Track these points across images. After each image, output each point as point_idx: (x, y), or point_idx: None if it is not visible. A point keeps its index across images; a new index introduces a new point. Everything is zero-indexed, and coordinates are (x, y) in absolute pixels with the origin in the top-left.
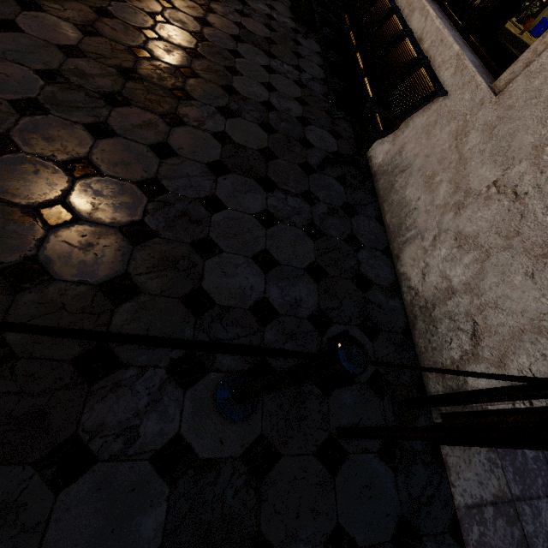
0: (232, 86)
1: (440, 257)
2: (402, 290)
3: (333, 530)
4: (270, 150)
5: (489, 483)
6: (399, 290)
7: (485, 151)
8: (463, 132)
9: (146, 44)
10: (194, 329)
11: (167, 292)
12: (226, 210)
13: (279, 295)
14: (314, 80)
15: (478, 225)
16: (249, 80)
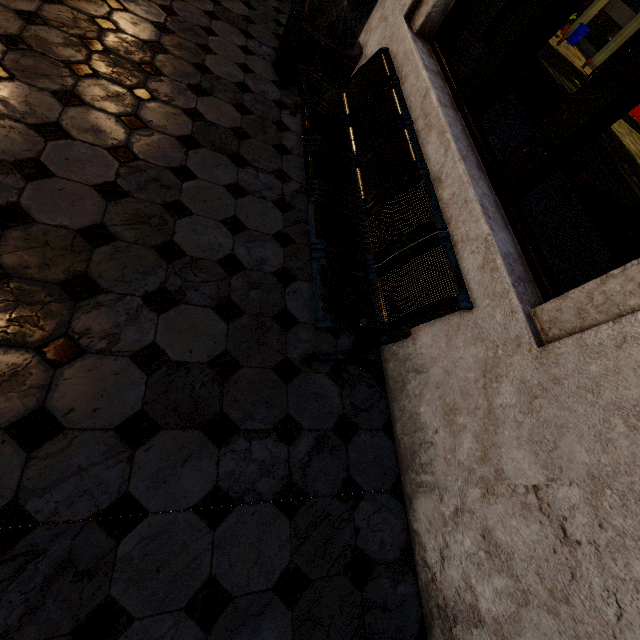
0: (173, 241)
1: (463, 548)
2: (415, 558)
3: None
4: (229, 355)
5: None
6: (412, 558)
7: (523, 427)
8: (494, 371)
9: (23, 194)
10: None
11: None
12: (146, 519)
13: None
14: (304, 192)
15: (513, 539)
16: (203, 220)
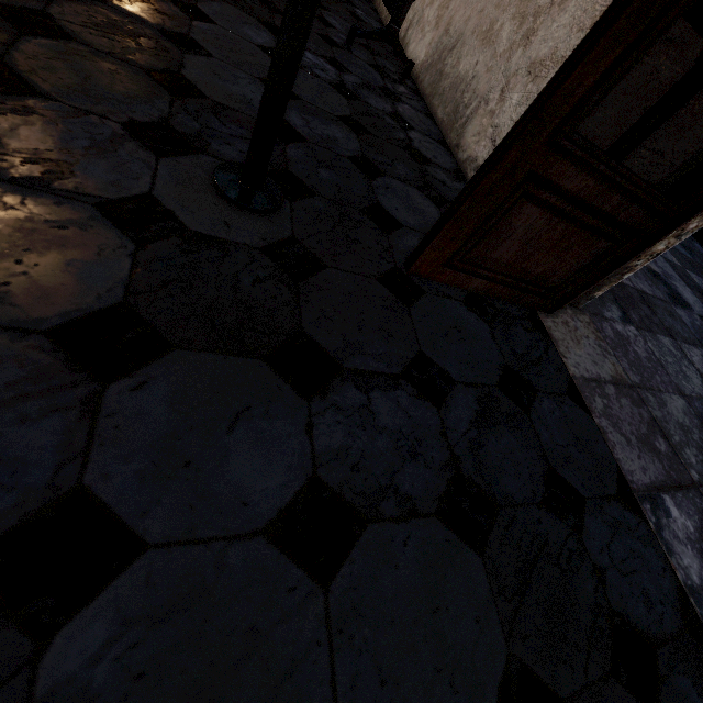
0: None
1: (512, 106)
2: (467, 178)
3: (415, 357)
4: (275, 6)
5: (604, 365)
6: (464, 179)
7: None
8: None
9: None
10: (171, 106)
11: (120, 56)
12: (215, 25)
13: (304, 125)
14: None
15: (555, 39)
16: None
